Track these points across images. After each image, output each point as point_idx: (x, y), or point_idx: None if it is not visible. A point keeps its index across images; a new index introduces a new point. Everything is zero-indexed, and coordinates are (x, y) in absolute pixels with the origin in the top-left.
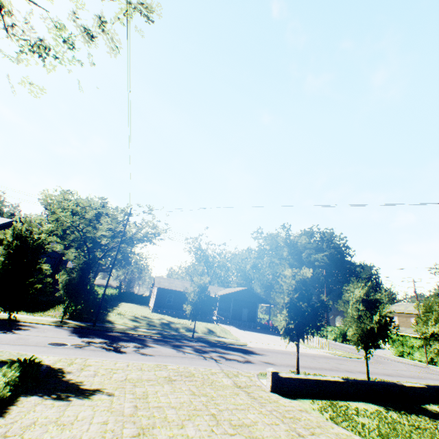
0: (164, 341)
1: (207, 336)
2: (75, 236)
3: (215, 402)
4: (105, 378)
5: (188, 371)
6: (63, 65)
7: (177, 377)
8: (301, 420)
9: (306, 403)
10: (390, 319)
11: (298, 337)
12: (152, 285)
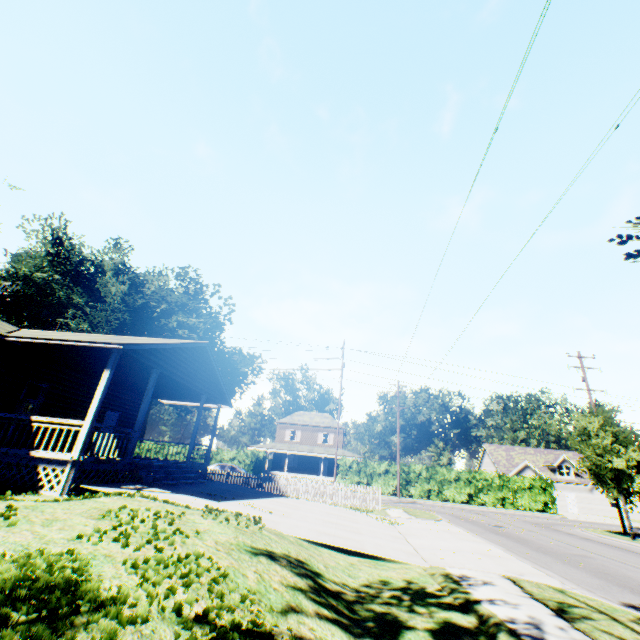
0: None
1: None
2: None
3: None
4: None
5: None
6: None
7: None
8: None
9: None
10: None
11: None
12: None
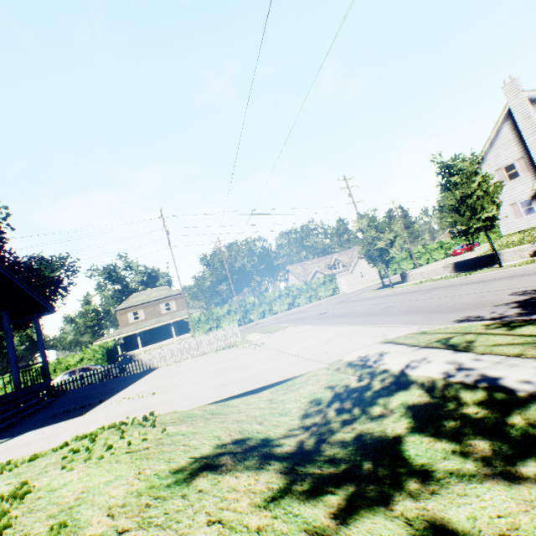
0: None
1: None
2: None
3: None
4: None
5: None
6: None
7: None
8: None
9: None
10: None
11: None
12: None
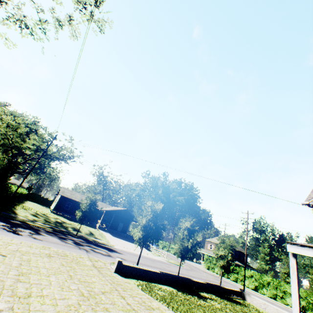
0: (54, 233)
1: (87, 236)
2: (4, 142)
3: (75, 270)
4: (2, 247)
5: (64, 253)
6: (35, 40)
7: (55, 255)
8: (123, 285)
9: (132, 281)
10: (199, 242)
11: (143, 244)
12: (57, 193)
